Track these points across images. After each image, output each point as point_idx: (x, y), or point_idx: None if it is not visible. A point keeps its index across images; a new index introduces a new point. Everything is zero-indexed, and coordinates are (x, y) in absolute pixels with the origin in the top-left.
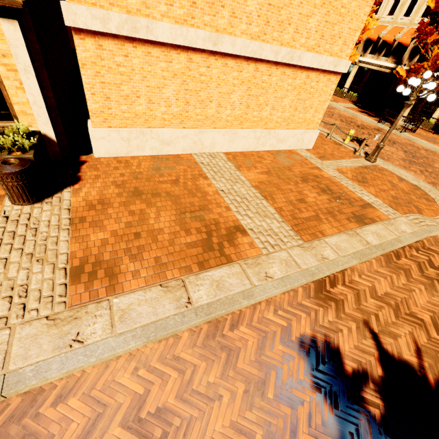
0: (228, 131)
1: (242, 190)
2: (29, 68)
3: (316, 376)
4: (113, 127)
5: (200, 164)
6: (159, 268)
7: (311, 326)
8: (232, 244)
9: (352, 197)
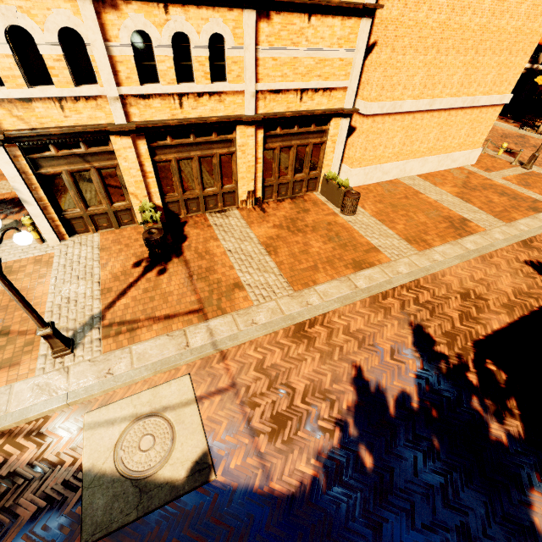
0: (422, 159)
1: (449, 199)
2: (343, 140)
3: (538, 272)
4: (361, 167)
5: (410, 185)
6: (440, 238)
7: (527, 257)
8: (466, 227)
9: (523, 196)
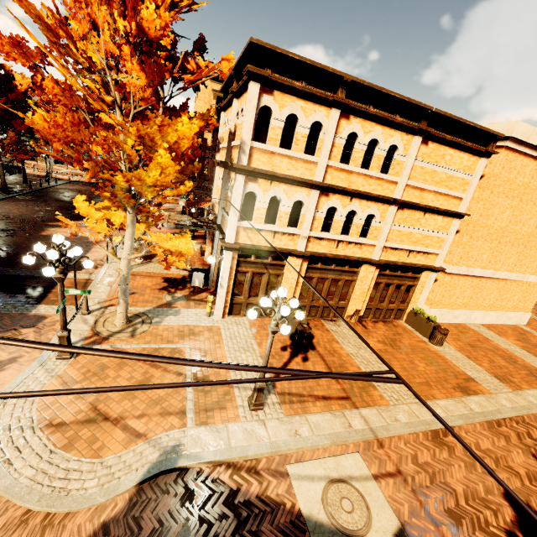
0: (484, 312)
1: (517, 350)
2: (430, 287)
3: None
4: (438, 308)
5: (478, 331)
6: (526, 382)
7: None
8: None
9: None
